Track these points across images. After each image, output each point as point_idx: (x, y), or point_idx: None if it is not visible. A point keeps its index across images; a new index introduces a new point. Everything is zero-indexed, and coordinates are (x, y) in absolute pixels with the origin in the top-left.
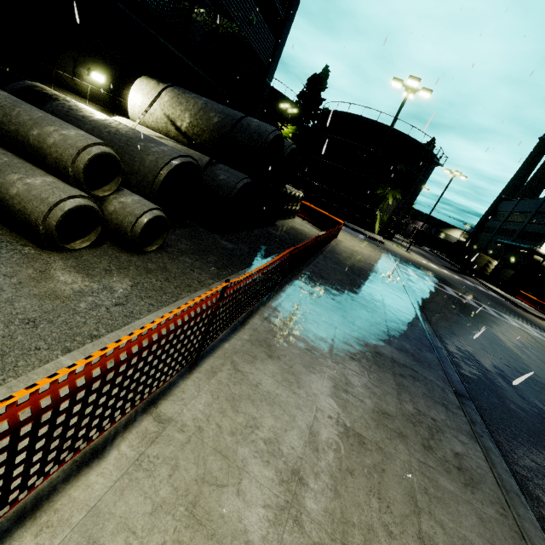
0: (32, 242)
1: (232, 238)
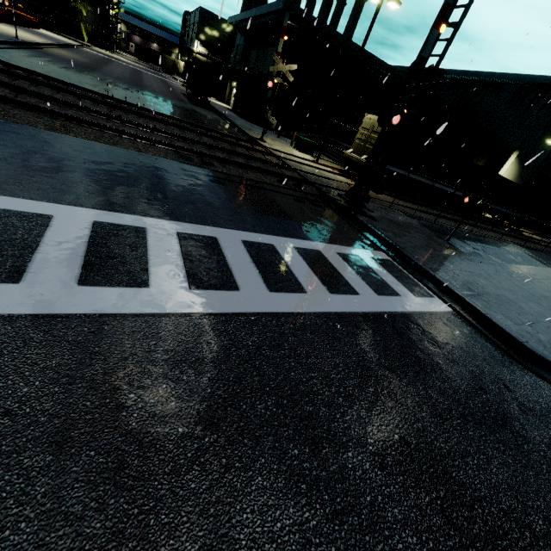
0: None
1: None
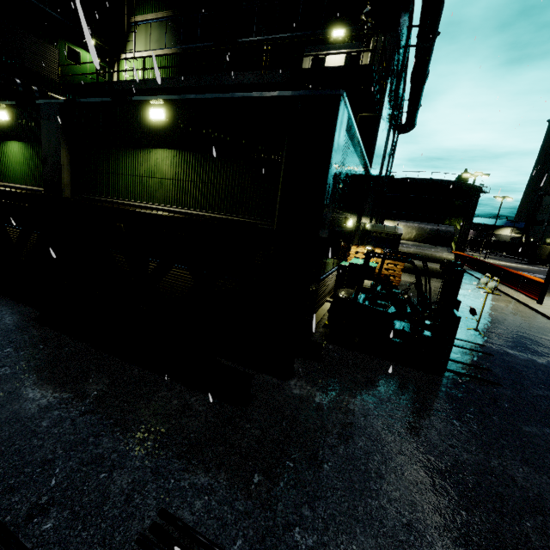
0: None
1: None
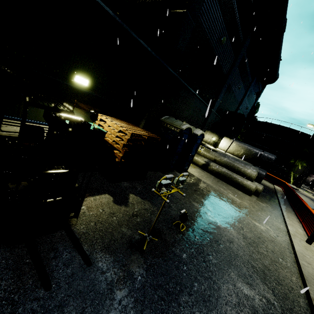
0: (245, 193)
1: None
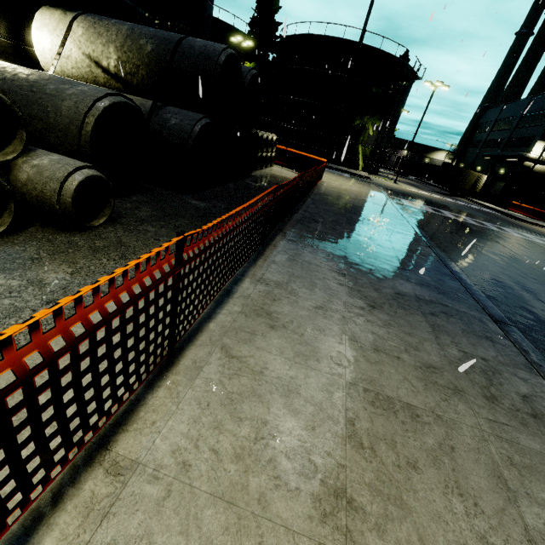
0: None
1: (203, 197)
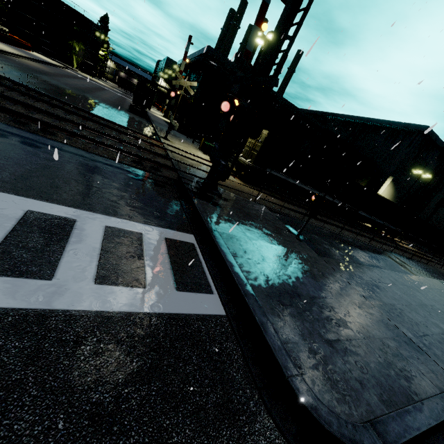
0: None
1: None
